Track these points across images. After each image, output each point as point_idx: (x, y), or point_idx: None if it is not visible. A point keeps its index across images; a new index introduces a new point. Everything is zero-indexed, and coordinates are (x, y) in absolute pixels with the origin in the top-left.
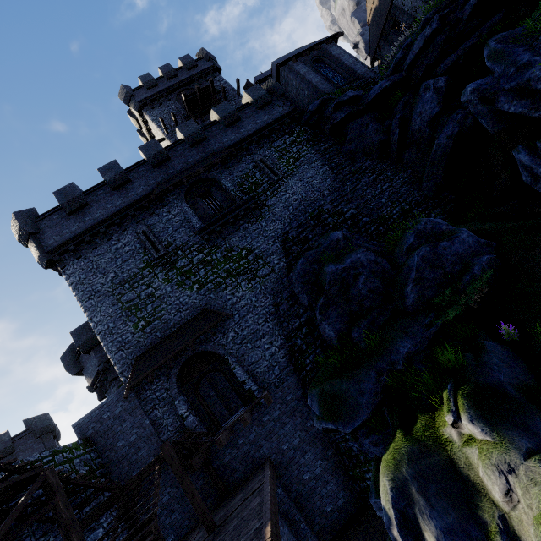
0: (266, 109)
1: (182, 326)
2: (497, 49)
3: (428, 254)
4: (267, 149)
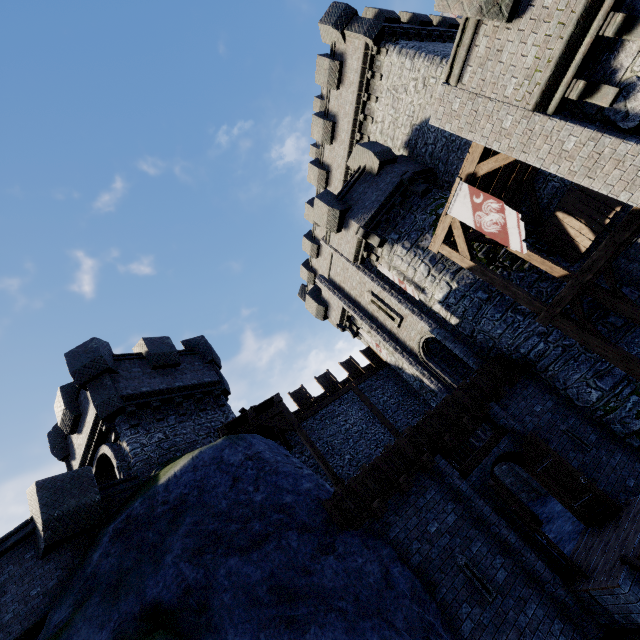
0: None
1: None
2: None
3: None
4: None
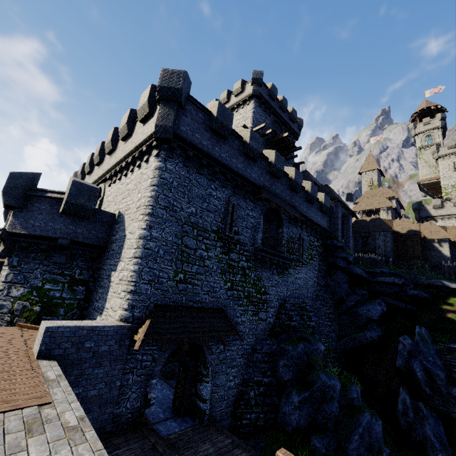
0: (322, 214)
1: (202, 309)
2: (425, 337)
3: (369, 421)
4: (307, 235)
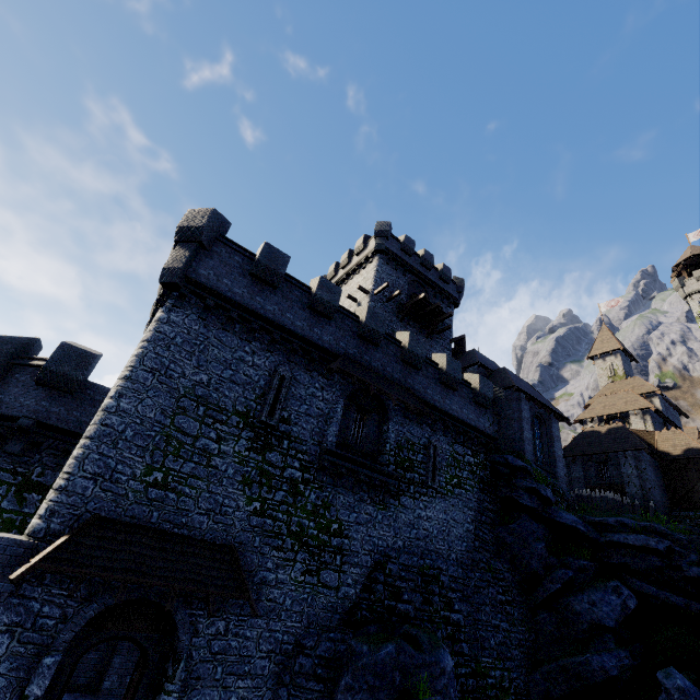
0: (478, 409)
1: (189, 540)
2: None
3: None
4: (448, 442)
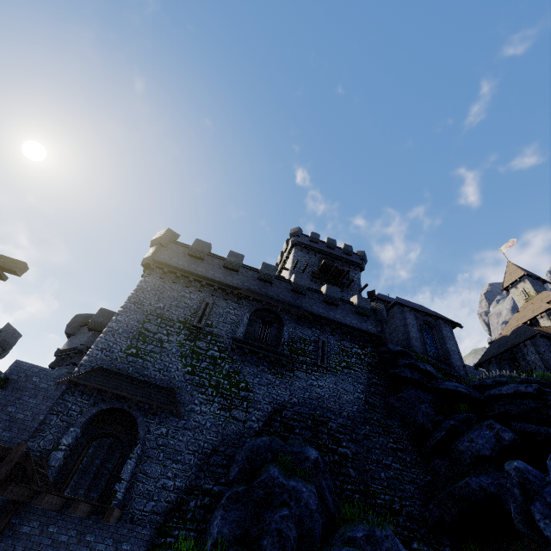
0: (361, 317)
1: (147, 382)
2: None
3: None
4: (335, 339)
